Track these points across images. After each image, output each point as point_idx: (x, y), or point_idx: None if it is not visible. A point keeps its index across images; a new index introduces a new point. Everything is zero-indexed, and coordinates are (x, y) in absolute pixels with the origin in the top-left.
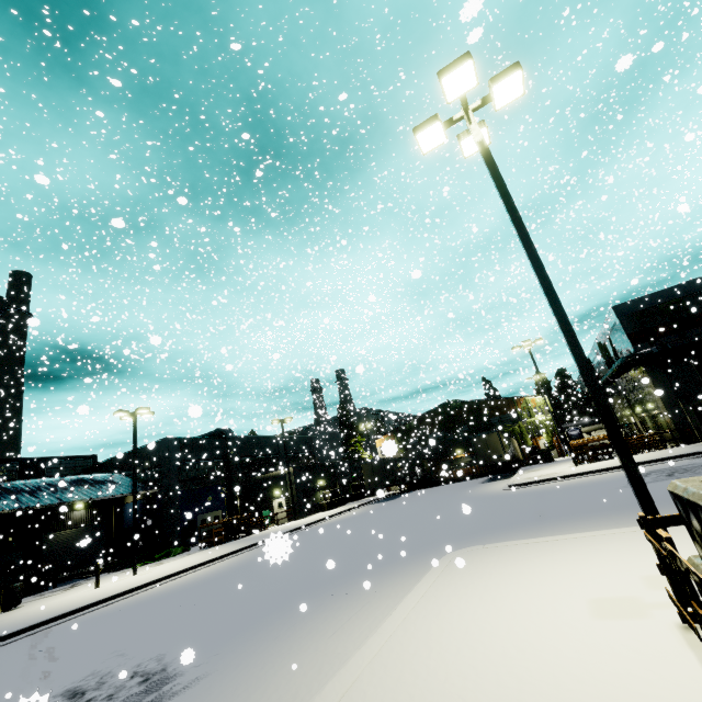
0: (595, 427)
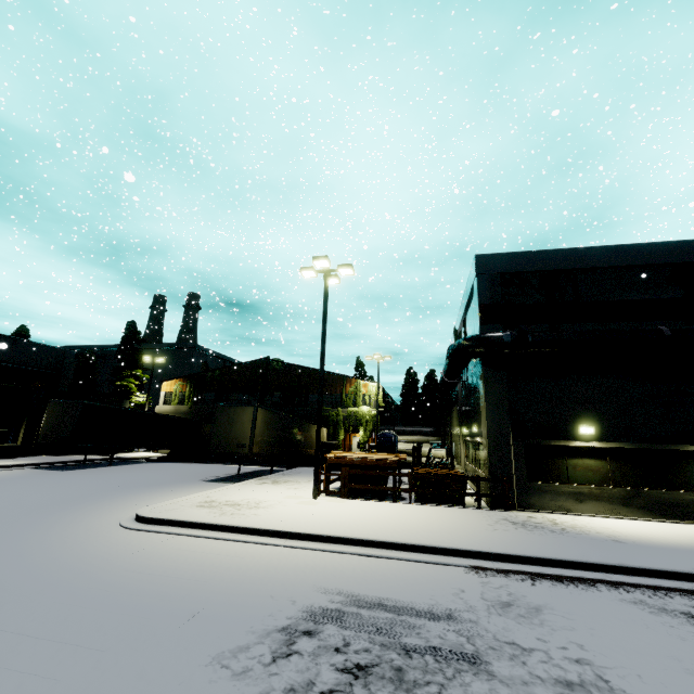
0: (424, 438)
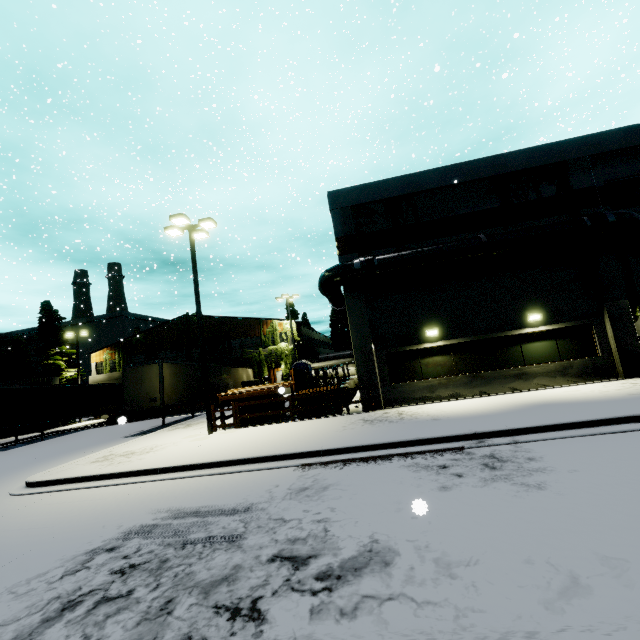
0: (341, 361)
